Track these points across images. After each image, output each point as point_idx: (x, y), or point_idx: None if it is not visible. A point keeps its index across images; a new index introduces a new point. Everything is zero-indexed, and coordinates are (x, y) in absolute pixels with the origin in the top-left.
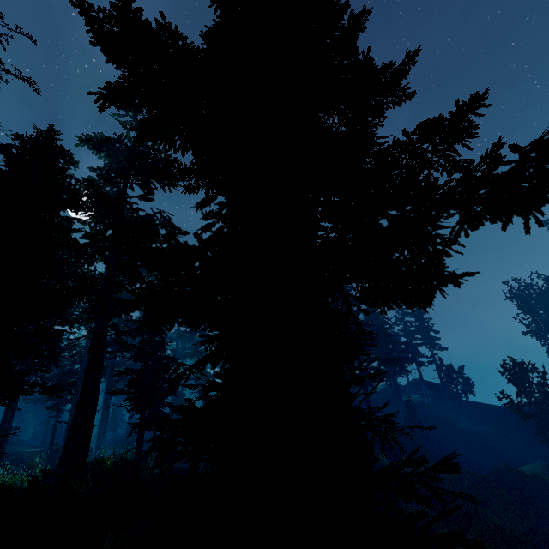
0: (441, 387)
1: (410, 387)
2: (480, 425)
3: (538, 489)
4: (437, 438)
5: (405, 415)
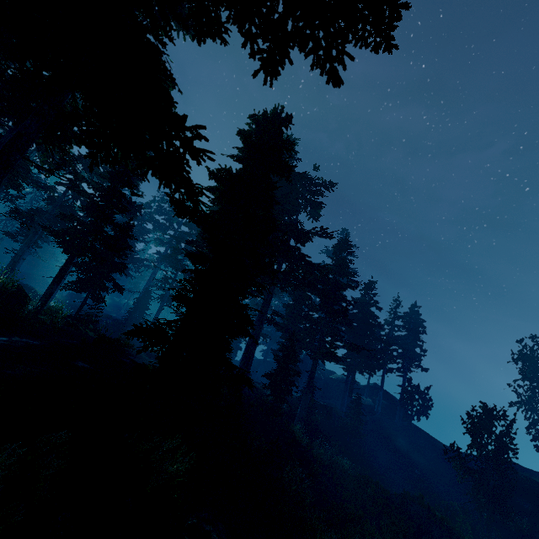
0: (397, 402)
1: (367, 388)
2: (417, 453)
3: (440, 533)
4: (367, 444)
5: (346, 409)
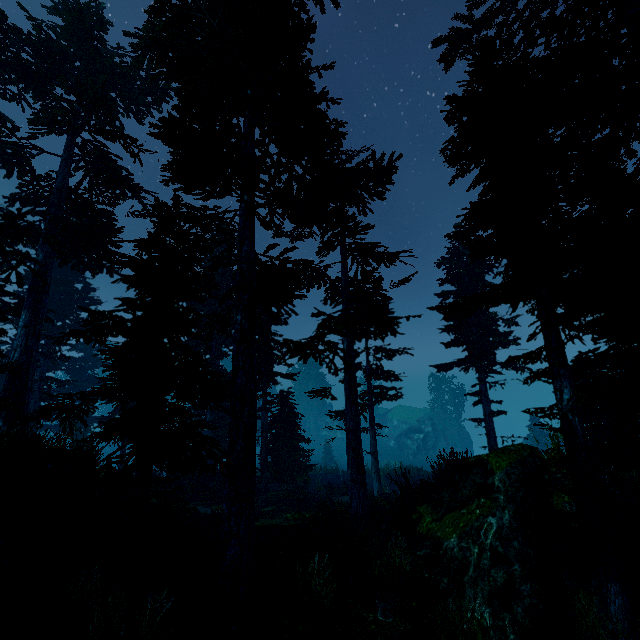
0: None
1: None
2: None
3: None
4: None
5: None
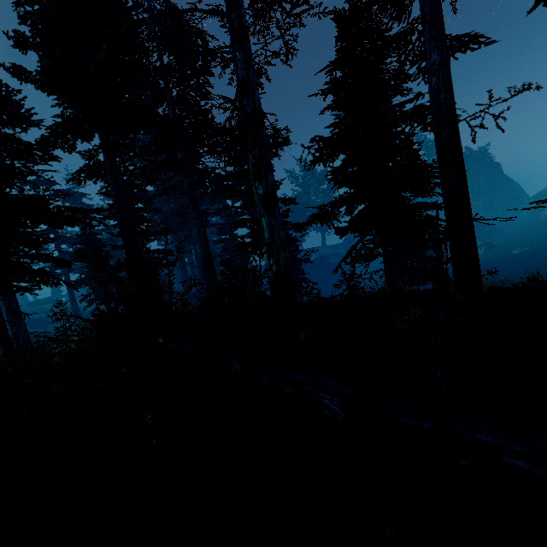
0: None
1: None
2: None
3: None
4: None
5: None
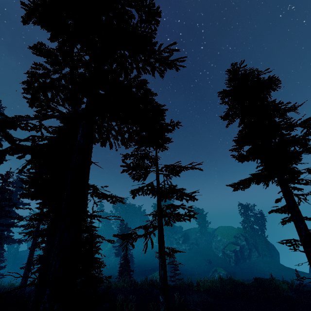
0: None
1: None
2: None
3: None
4: None
5: None
